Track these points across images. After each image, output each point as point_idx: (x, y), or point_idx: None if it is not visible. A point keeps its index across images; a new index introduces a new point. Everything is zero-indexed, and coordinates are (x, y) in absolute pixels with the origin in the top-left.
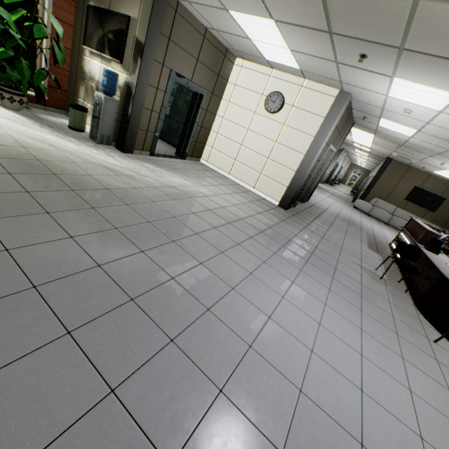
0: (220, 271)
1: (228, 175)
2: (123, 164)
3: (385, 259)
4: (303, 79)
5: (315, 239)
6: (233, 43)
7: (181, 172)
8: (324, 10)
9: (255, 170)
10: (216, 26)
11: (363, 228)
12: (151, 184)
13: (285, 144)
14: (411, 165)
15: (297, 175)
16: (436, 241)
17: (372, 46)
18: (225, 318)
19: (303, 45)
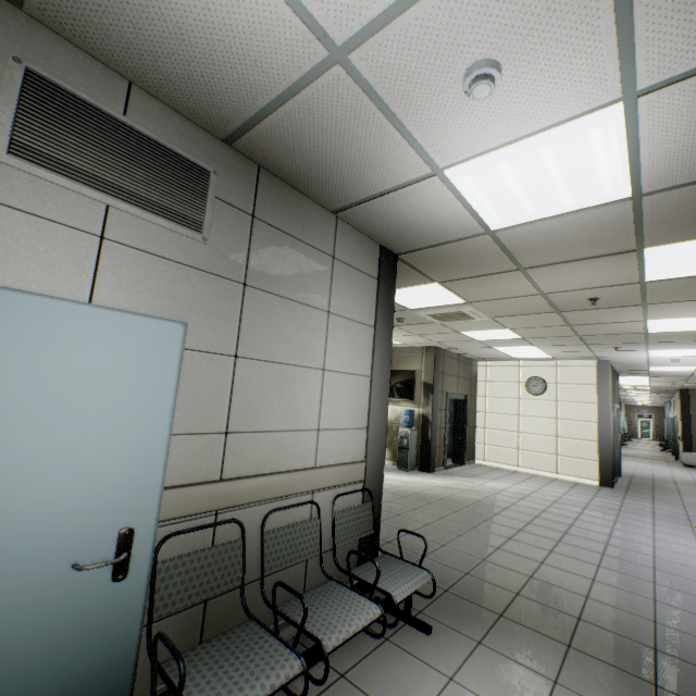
0: (629, 538)
1: (517, 468)
2: (448, 482)
3: None
4: (554, 361)
5: (677, 508)
6: (482, 356)
7: (484, 477)
8: (580, 340)
9: (548, 453)
10: (471, 352)
11: None
12: (489, 492)
13: (568, 418)
14: None
15: (601, 445)
16: None
17: (622, 344)
18: (671, 560)
19: (559, 349)
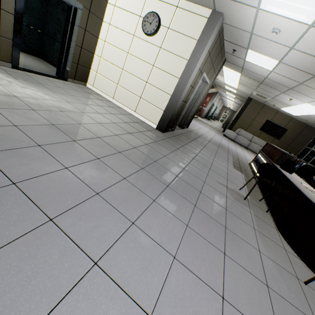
0: None
1: (112, 99)
2: None
3: (249, 180)
4: None
5: (185, 160)
6: None
7: (47, 88)
8: None
9: (136, 94)
10: None
11: (230, 150)
12: None
13: (161, 68)
14: (265, 103)
15: (172, 99)
16: (291, 162)
17: None
18: None
19: None
